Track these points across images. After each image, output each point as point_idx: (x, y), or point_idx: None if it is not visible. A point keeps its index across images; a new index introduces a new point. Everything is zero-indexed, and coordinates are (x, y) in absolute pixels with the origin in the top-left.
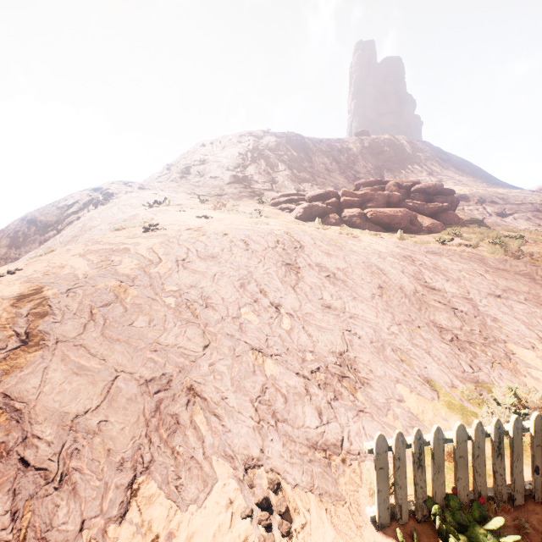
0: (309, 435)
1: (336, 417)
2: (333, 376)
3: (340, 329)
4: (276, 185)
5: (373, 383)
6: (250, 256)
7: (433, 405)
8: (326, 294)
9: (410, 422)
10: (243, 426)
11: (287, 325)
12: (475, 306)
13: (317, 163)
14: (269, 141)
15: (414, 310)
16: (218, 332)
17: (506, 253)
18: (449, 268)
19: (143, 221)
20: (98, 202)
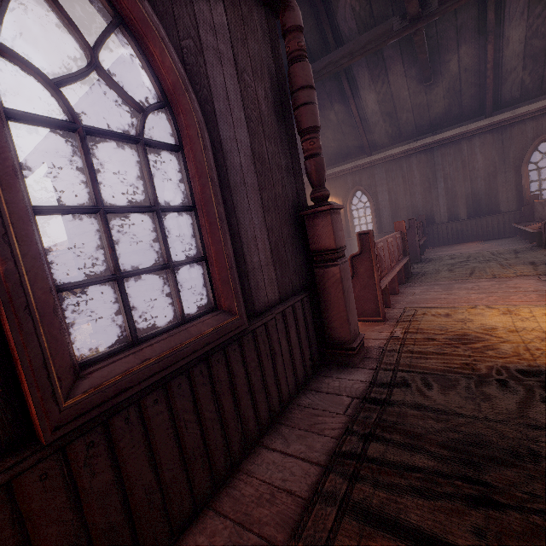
0: None
1: None
2: None
3: None
4: None
5: None
6: None
7: None
8: None
9: None
10: None
11: None
12: None
13: None
14: None
15: None
16: None
17: None
18: None
19: None
20: None
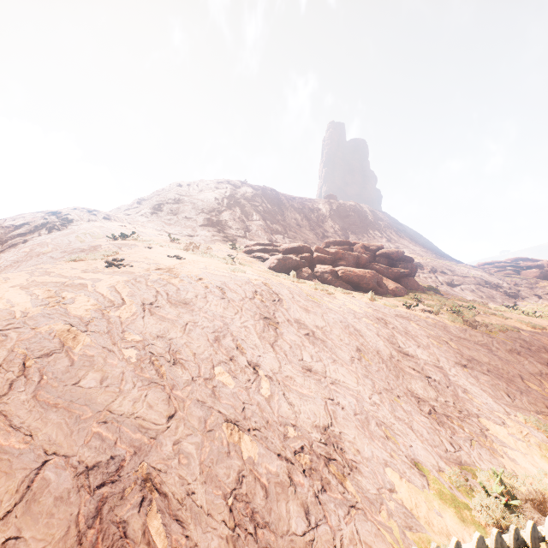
0: (296, 546)
1: (326, 516)
2: (319, 458)
3: (323, 396)
4: (250, 233)
5: (362, 467)
6: (226, 305)
7: (425, 495)
8: (306, 354)
9: (405, 520)
10: (214, 536)
11: (266, 390)
12: (446, 376)
13: (289, 217)
14: (246, 191)
15: (392, 377)
16: (187, 397)
17: (464, 322)
18: (418, 334)
19: (106, 254)
20: (53, 227)
